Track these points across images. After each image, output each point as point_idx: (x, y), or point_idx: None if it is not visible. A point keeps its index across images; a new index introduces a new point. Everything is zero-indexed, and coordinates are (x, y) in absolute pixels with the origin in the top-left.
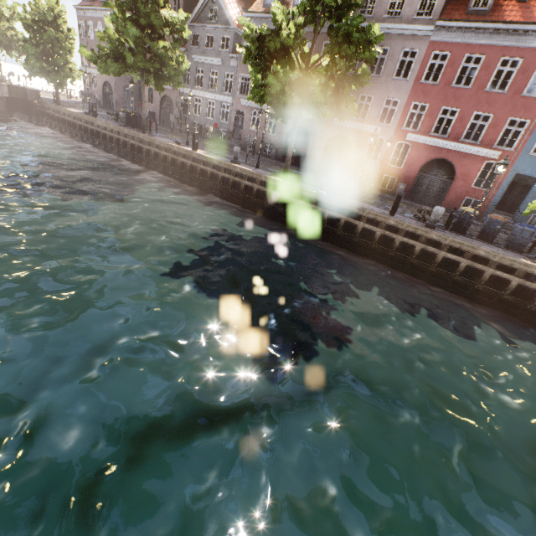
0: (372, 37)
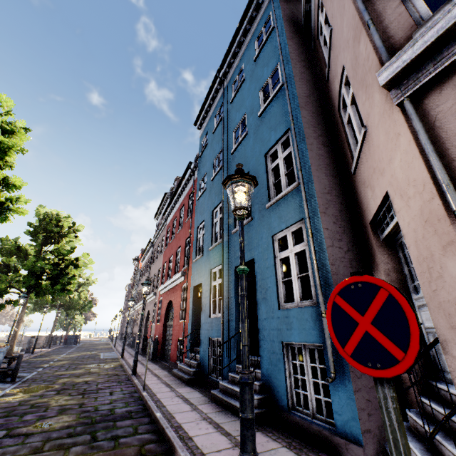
0: (4, 242)
